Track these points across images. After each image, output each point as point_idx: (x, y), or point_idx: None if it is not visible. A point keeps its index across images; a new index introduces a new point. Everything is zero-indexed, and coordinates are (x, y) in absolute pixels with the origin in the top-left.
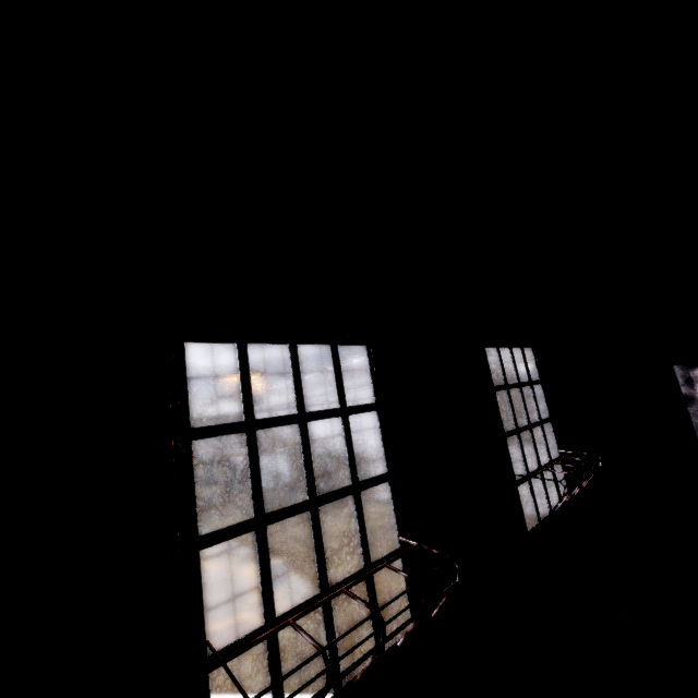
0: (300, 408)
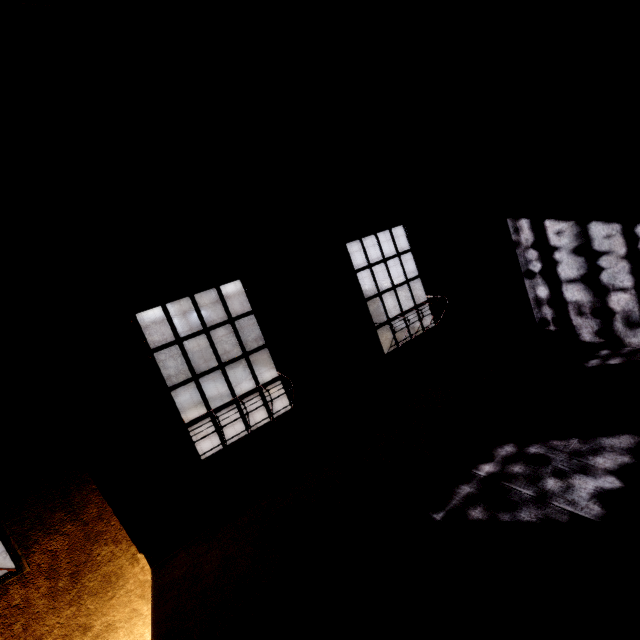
0: (203, 326)
